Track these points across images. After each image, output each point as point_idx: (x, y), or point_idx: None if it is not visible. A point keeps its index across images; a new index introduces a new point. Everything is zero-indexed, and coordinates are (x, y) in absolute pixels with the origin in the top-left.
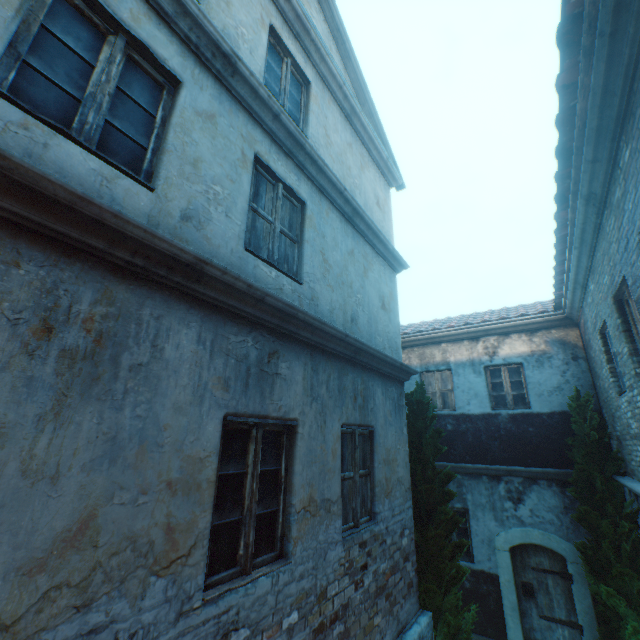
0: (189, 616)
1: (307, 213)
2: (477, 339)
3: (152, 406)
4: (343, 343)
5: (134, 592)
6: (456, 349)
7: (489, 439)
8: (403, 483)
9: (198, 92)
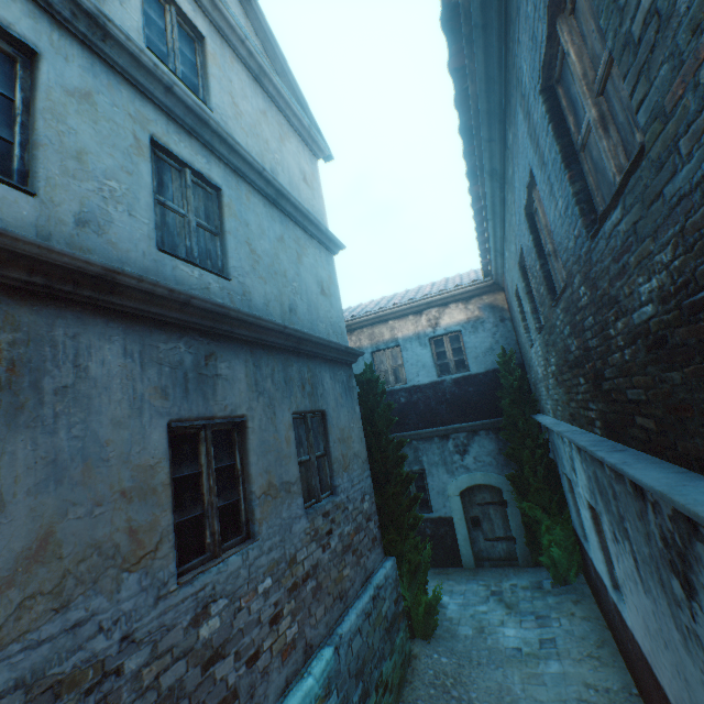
0: (168, 598)
1: (224, 200)
2: (421, 313)
3: (88, 425)
4: (283, 335)
5: (109, 588)
6: (403, 325)
7: (438, 404)
8: (360, 457)
9: (63, 64)
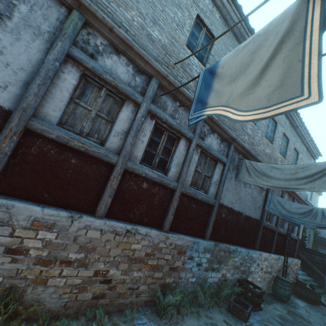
0: None
1: None
2: None
3: None
4: None
5: None
6: None
7: None
8: (311, 242)
9: None
